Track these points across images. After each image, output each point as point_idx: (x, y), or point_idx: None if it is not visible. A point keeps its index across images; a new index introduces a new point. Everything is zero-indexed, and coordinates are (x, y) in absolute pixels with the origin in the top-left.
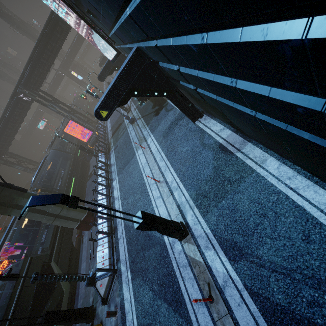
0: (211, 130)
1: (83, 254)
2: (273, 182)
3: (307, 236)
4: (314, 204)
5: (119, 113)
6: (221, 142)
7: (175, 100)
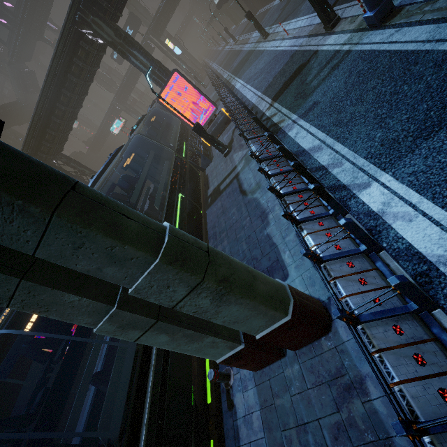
0: None
1: None
2: None
3: None
4: None
5: (284, 57)
6: None
7: None
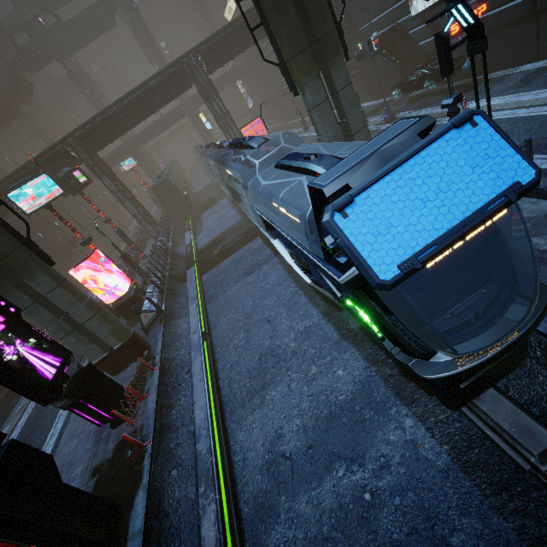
0: None
1: None
2: None
3: None
4: None
5: None
6: None
7: None
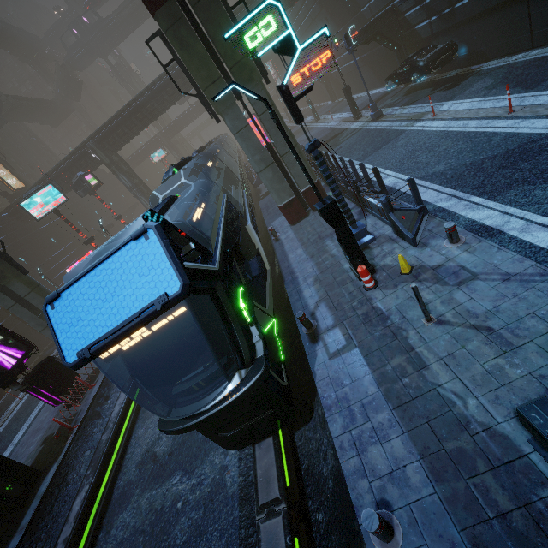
0: None
1: (289, 246)
2: None
3: None
4: None
5: (328, 130)
6: None
7: None
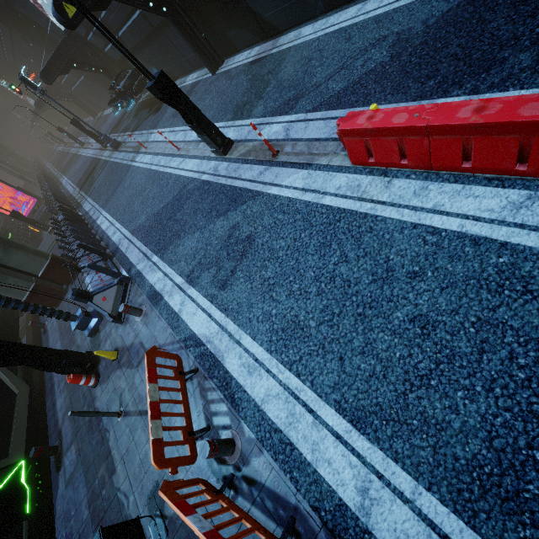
0: (237, 62)
1: (52, 339)
2: (311, 38)
3: (349, 37)
4: (348, 19)
5: (89, 161)
6: (251, 60)
7: (181, 26)
